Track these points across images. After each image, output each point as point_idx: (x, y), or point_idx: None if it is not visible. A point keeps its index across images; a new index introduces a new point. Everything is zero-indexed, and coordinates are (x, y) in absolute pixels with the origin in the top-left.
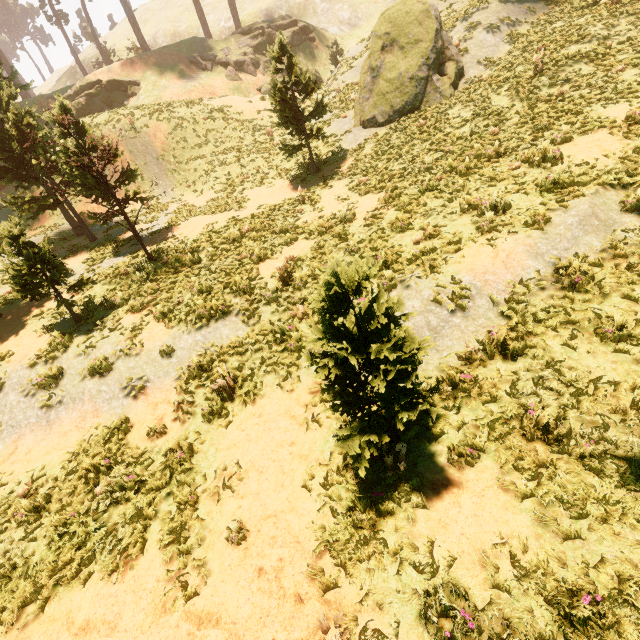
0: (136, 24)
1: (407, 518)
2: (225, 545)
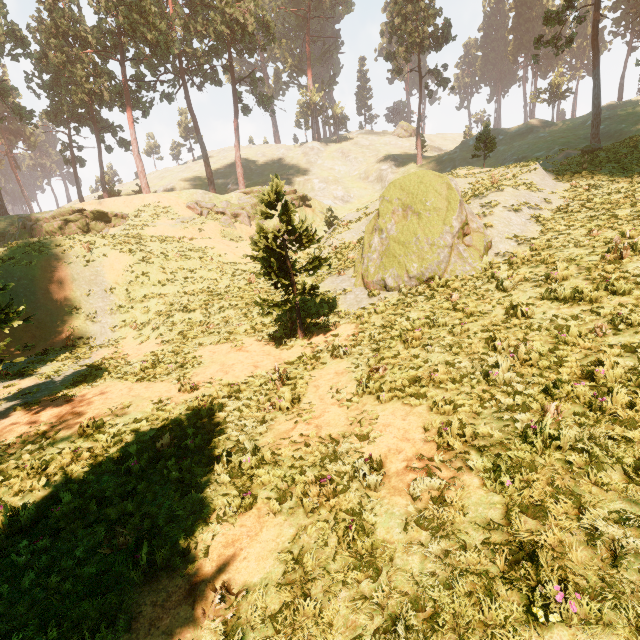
0: (143, 172)
1: None
2: None
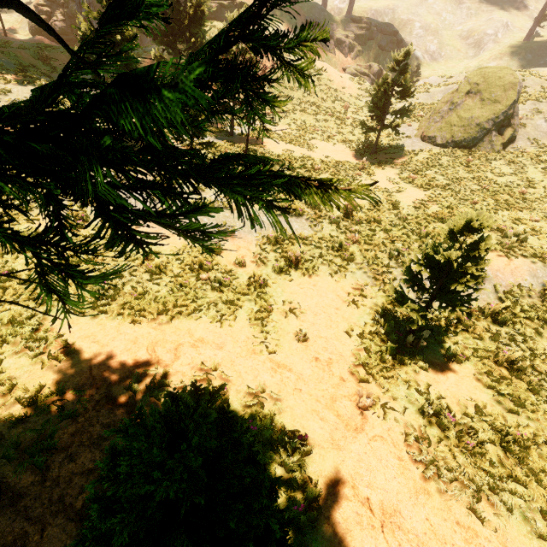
0: None
1: (414, 371)
2: (292, 339)
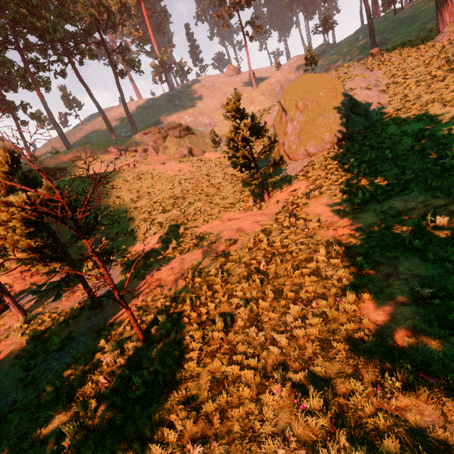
0: (63, 134)
1: None
2: None
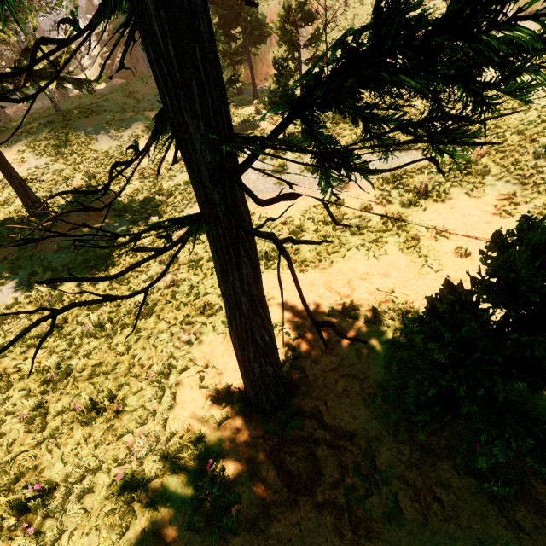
0: None
1: None
2: (453, 257)
